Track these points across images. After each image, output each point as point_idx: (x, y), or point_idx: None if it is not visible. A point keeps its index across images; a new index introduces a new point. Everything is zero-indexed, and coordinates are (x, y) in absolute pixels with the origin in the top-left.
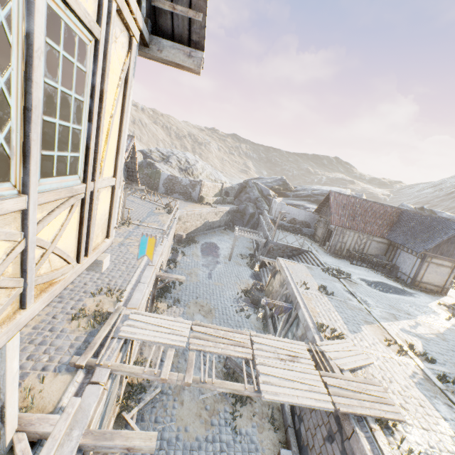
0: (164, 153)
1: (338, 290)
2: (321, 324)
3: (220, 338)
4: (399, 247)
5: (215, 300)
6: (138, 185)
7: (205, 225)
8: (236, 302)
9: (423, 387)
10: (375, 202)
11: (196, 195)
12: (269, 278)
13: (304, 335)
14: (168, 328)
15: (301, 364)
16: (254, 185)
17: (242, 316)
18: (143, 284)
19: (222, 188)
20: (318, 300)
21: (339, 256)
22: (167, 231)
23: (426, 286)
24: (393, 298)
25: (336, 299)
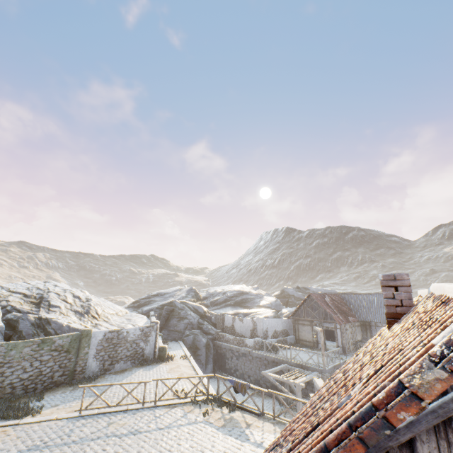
0: (27, 293)
1: None
2: None
3: None
4: (372, 324)
5: None
6: None
7: None
8: None
9: None
10: (329, 293)
11: (151, 350)
12: None
13: None
14: None
15: None
16: (183, 304)
17: None
18: None
19: None
20: None
21: (352, 353)
22: None
23: None
24: None
25: None
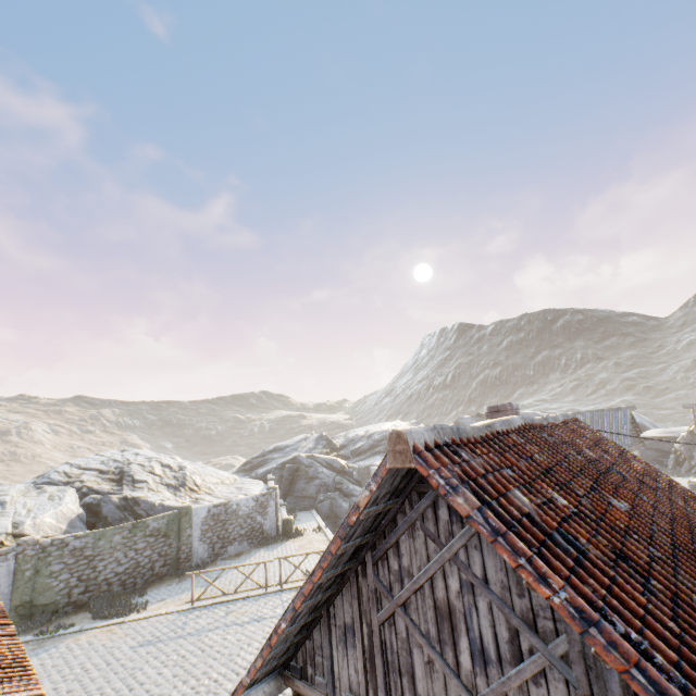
0: (103, 468)
1: None
2: None
3: None
4: None
5: None
6: None
7: None
8: None
9: None
10: None
11: (272, 524)
12: None
13: None
14: None
15: None
16: (311, 460)
17: None
18: None
19: None
20: None
21: None
22: None
23: None
24: None
25: None
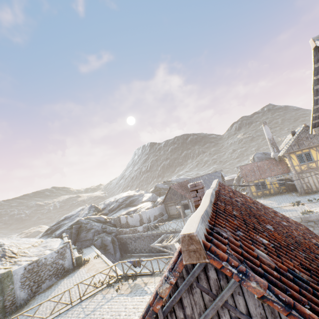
0: None
1: None
2: (306, 211)
3: None
4: None
5: None
6: None
7: None
8: None
9: None
10: (181, 182)
11: (69, 262)
12: None
13: (305, 223)
14: None
15: None
16: (87, 220)
17: None
18: None
19: None
20: None
21: None
22: None
23: None
24: None
25: None
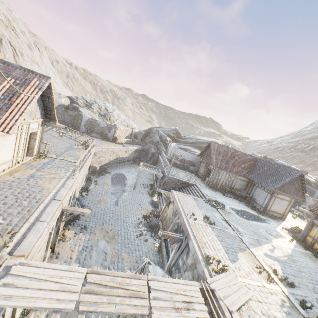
0: (88, 101)
1: (217, 219)
2: (209, 258)
3: (116, 289)
4: (255, 184)
5: (119, 225)
6: (55, 123)
7: (116, 160)
8: (137, 227)
9: (292, 317)
10: (240, 152)
11: (111, 136)
12: (164, 206)
13: (194, 265)
14: (57, 282)
15: (195, 311)
16: (156, 131)
17: (141, 240)
18: (43, 222)
19: (132, 132)
20: (204, 230)
21: (215, 189)
22: (80, 165)
23: (272, 213)
24: (254, 224)
25: (217, 228)
